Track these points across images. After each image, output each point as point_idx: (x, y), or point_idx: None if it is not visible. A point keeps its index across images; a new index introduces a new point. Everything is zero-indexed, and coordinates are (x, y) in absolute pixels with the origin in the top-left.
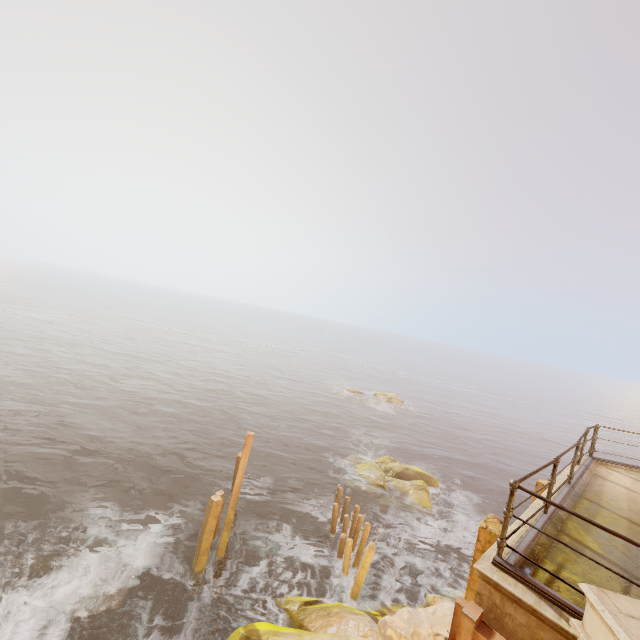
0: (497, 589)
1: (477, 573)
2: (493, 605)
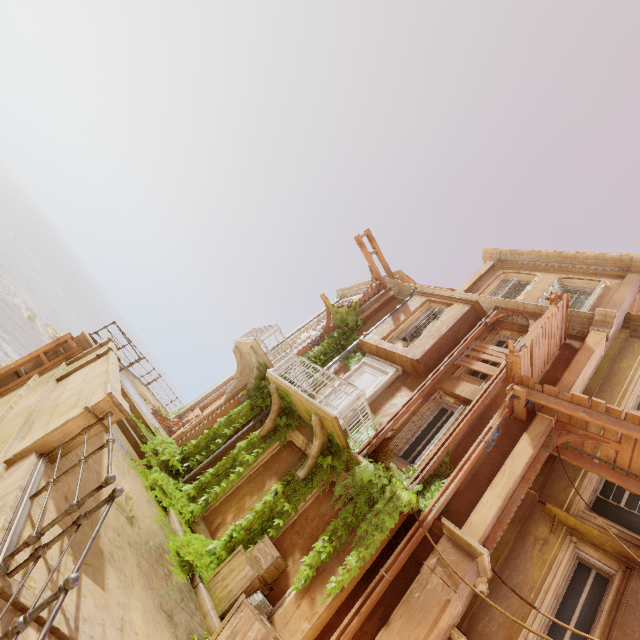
0: (85, 337)
1: (82, 332)
2: (79, 340)
